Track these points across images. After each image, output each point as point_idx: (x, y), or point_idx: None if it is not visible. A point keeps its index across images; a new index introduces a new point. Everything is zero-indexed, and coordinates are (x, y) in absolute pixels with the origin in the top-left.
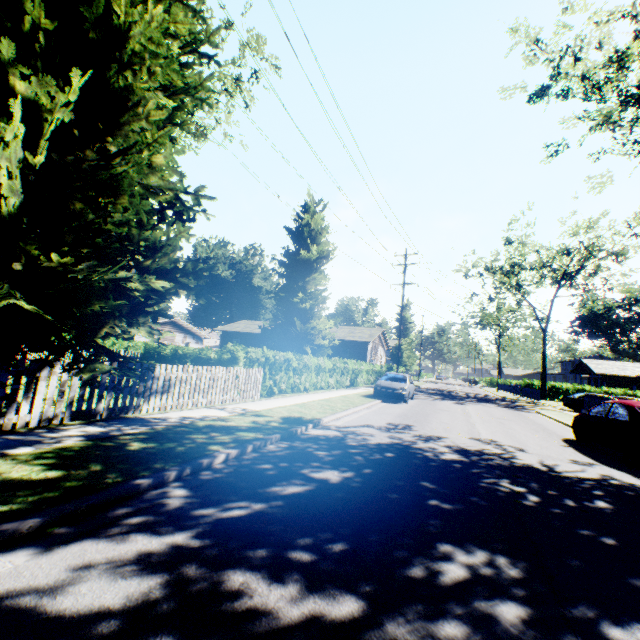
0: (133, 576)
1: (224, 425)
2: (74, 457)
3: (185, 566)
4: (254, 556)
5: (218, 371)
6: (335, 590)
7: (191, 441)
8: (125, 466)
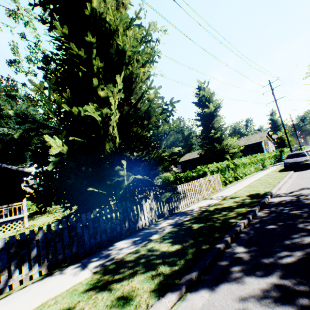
0: (274, 307)
1: (222, 207)
2: (177, 237)
3: (299, 299)
4: None
5: (200, 181)
6: None
7: (217, 219)
8: (202, 238)
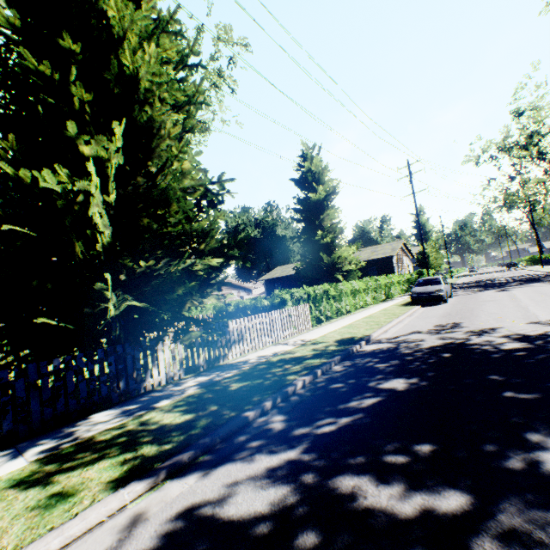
0: (269, 487)
1: (292, 357)
2: (197, 402)
3: (303, 476)
4: (355, 463)
5: (274, 315)
6: (437, 487)
7: (272, 375)
8: (233, 403)
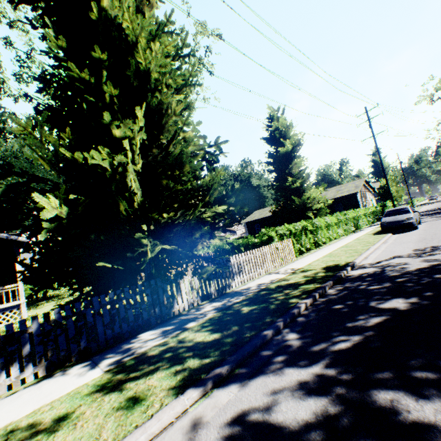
0: (306, 398)
1: (287, 284)
2: (219, 323)
3: (336, 389)
4: (384, 378)
5: (264, 249)
6: None
7: (275, 299)
8: (249, 324)
